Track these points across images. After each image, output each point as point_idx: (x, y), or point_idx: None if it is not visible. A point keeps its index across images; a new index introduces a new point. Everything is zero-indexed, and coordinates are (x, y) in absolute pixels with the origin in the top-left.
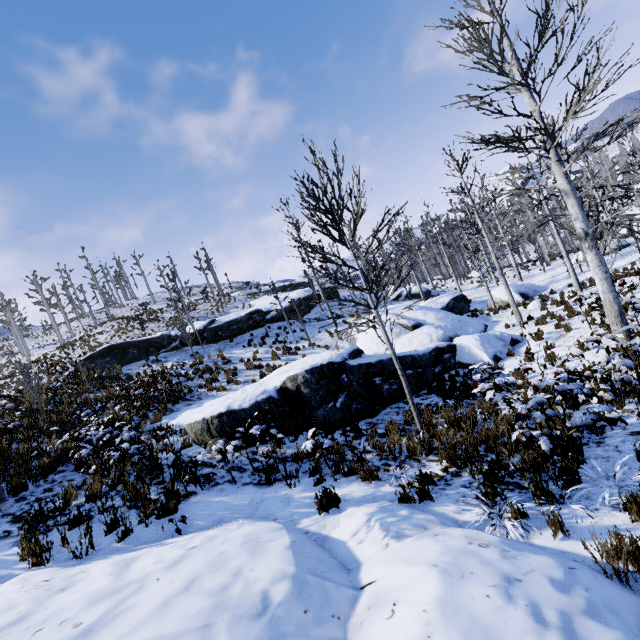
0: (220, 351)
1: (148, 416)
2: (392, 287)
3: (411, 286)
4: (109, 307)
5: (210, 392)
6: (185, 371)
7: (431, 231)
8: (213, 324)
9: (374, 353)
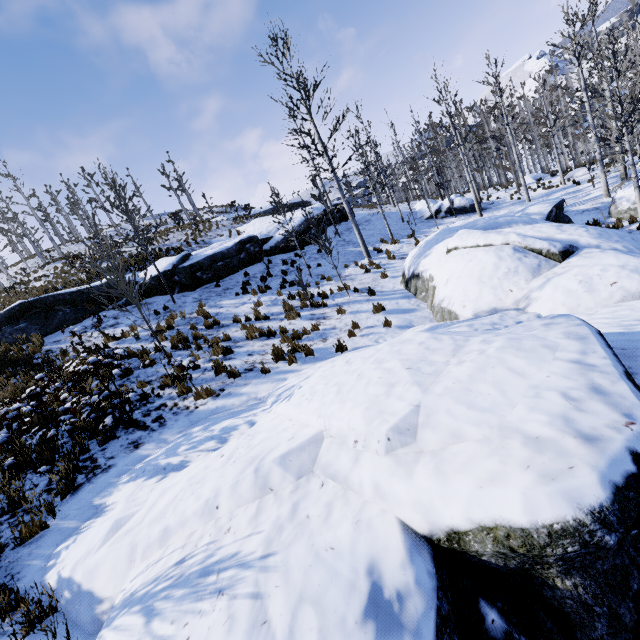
0: (200, 304)
1: (26, 500)
2: (422, 201)
3: (452, 197)
4: (67, 243)
5: (182, 400)
6: (143, 344)
7: (465, 125)
8: (187, 261)
9: (491, 308)
